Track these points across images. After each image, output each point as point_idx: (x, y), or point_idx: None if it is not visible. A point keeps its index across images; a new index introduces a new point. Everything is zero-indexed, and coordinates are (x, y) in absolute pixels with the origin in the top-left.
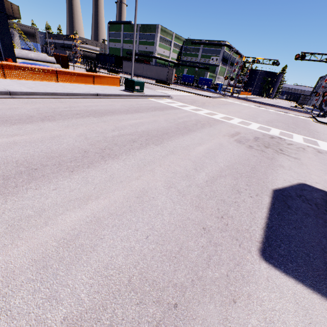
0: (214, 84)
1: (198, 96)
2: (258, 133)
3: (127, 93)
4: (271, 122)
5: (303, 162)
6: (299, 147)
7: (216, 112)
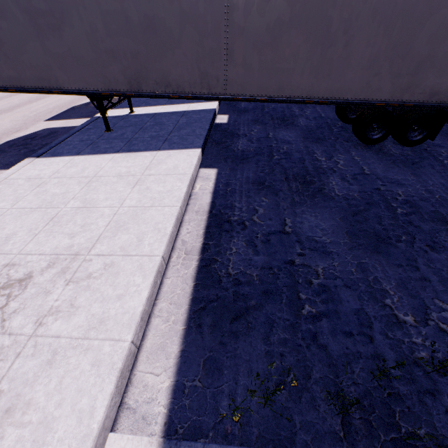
0: None
1: None
2: None
3: None
4: None
5: None
6: None
7: None
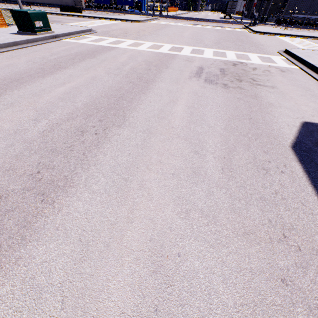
0: (137, 2)
1: (125, 22)
2: (218, 62)
3: (27, 38)
4: (219, 43)
5: (282, 90)
6: (265, 71)
7: (160, 43)
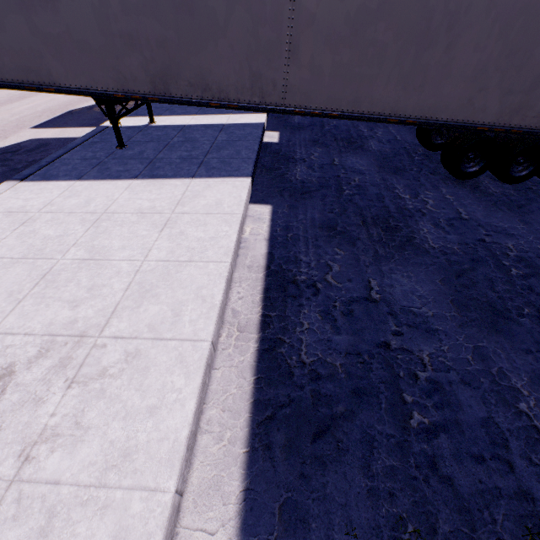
0: None
1: None
2: None
3: None
4: None
5: None
6: None
7: None
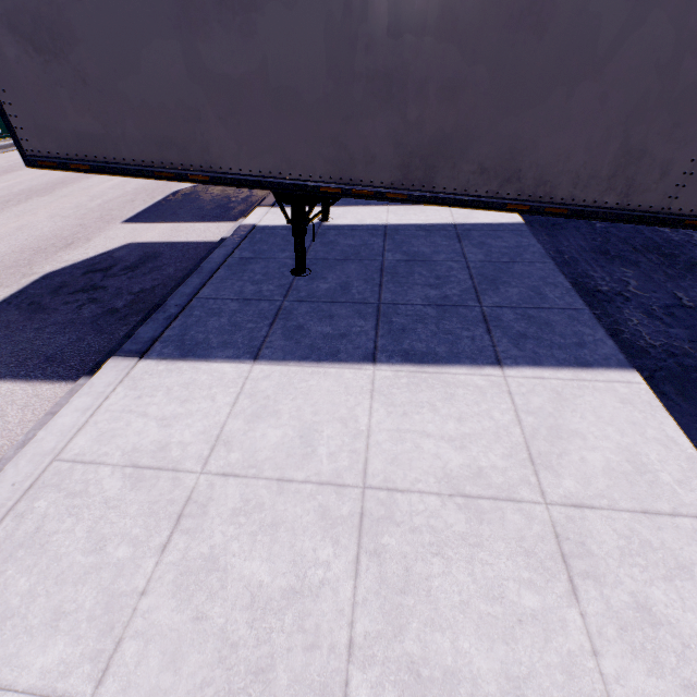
0: None
1: None
2: None
3: None
4: None
5: None
6: None
7: None
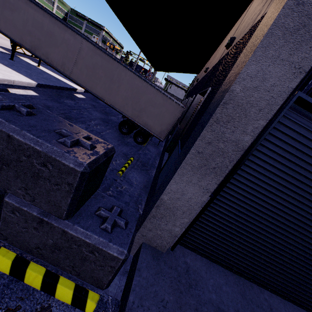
0: None
1: None
2: None
3: None
4: None
5: None
6: None
7: None
